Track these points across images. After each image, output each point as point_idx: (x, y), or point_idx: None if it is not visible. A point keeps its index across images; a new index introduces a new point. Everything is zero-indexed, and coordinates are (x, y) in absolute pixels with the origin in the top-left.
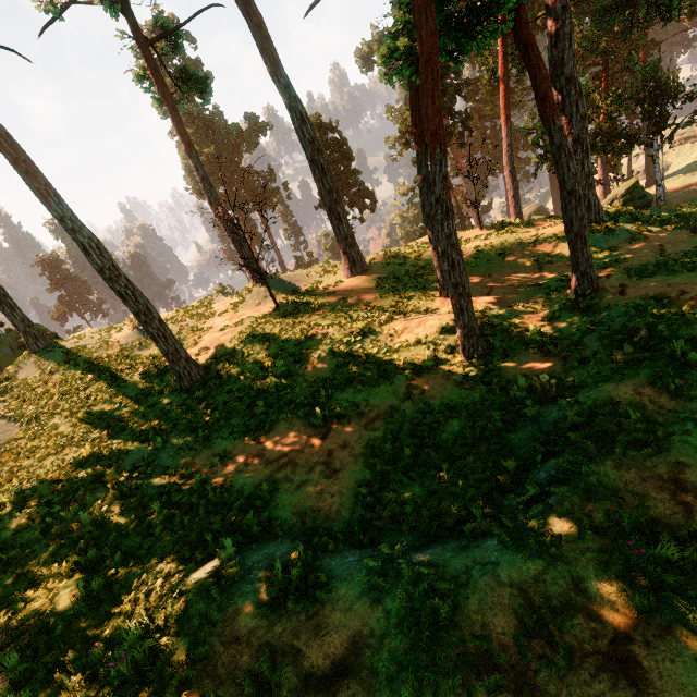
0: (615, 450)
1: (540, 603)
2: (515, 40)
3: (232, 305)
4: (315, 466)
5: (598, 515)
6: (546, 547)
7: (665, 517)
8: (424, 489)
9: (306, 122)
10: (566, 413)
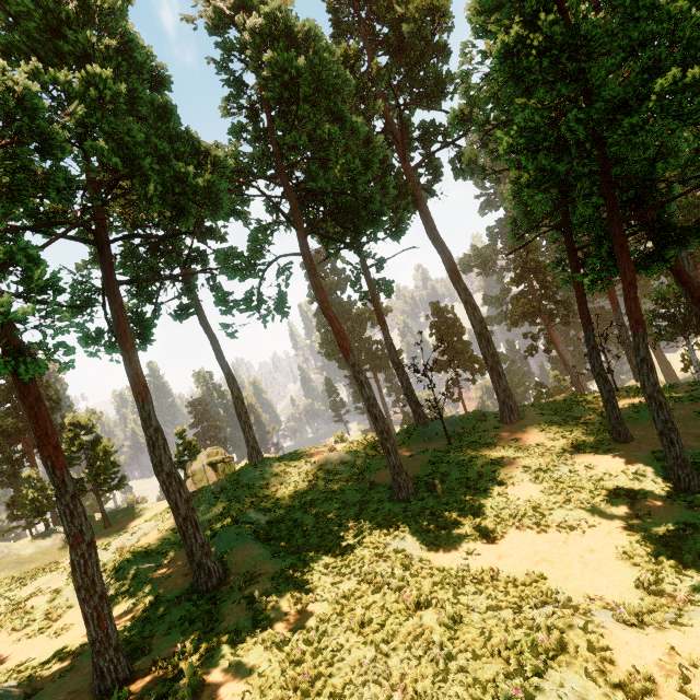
0: None
1: None
2: (668, 268)
3: (401, 440)
4: (572, 564)
5: None
6: None
7: None
8: None
9: (477, 310)
10: None
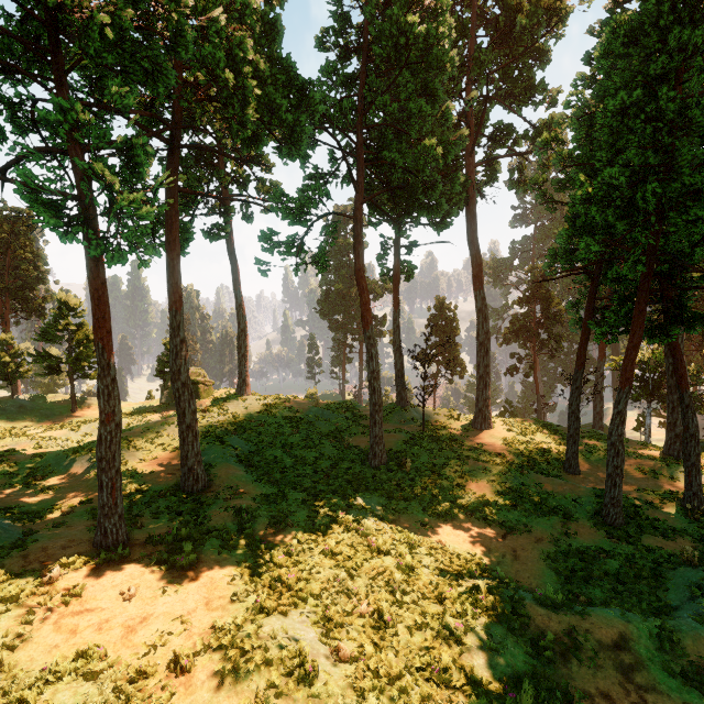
0: None
1: None
2: (667, 342)
3: None
4: (505, 554)
5: None
6: None
7: None
8: (603, 594)
9: (487, 321)
10: None
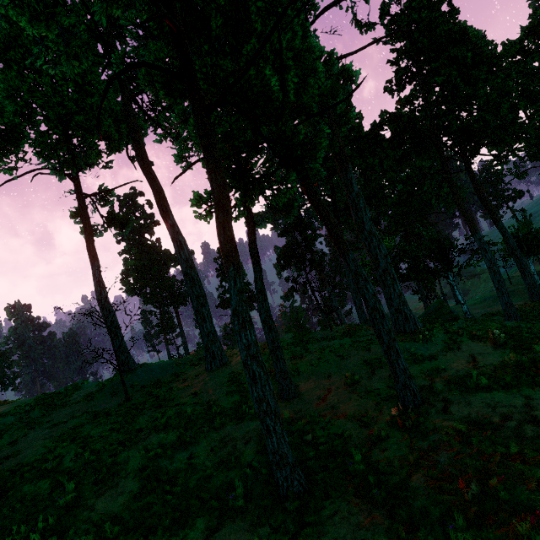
0: None
1: None
2: (310, 202)
3: (90, 394)
4: None
5: None
6: None
7: None
8: None
9: (184, 247)
10: None
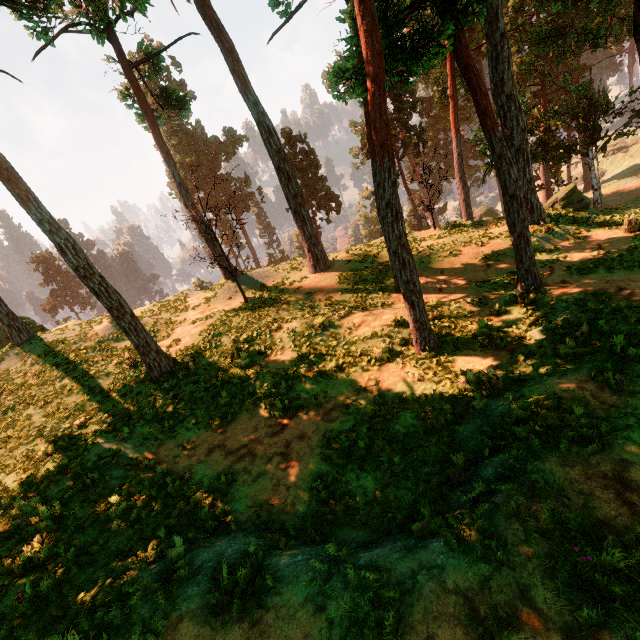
0: (560, 446)
1: (486, 614)
2: (457, 62)
3: (205, 299)
4: (273, 457)
5: (543, 516)
6: (491, 550)
7: (611, 519)
8: (376, 482)
9: (273, 134)
10: (512, 407)
